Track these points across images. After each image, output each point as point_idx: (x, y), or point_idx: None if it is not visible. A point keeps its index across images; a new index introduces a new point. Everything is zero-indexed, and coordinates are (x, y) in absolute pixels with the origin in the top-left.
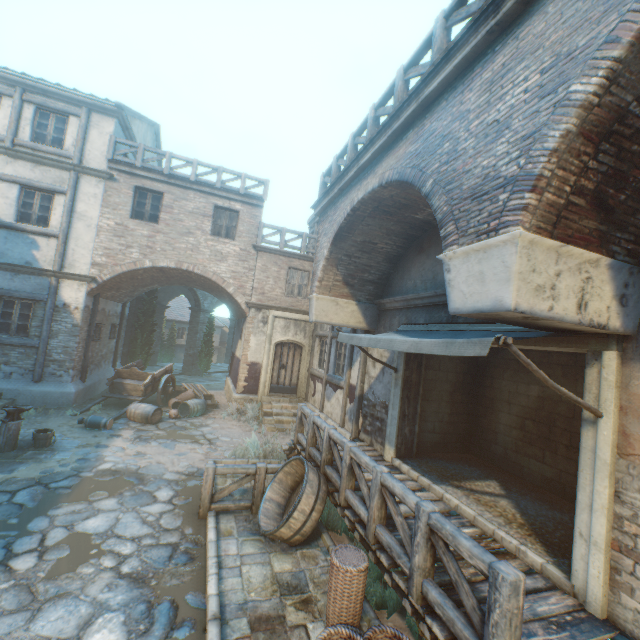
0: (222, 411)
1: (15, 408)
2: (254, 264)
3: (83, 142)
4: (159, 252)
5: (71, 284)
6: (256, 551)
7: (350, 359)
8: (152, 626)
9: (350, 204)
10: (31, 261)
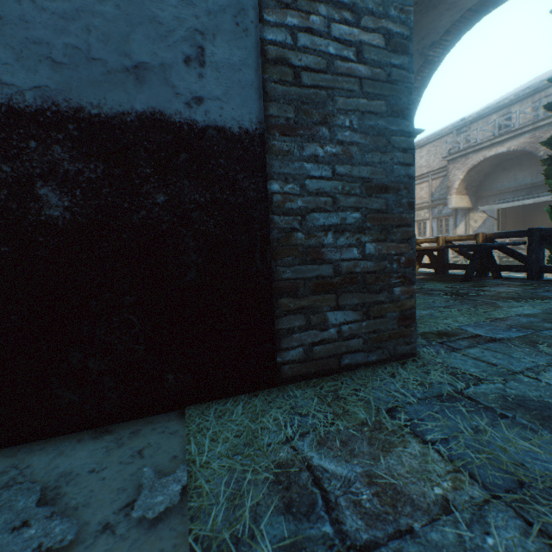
0: None
1: None
2: None
3: None
4: None
5: None
6: None
7: (455, 224)
8: None
9: (482, 157)
10: None
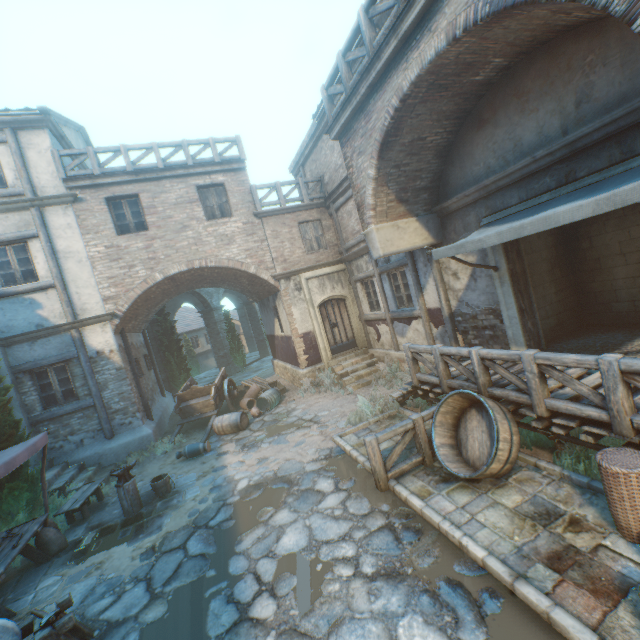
0: (295, 392)
1: (122, 469)
2: (263, 234)
3: (25, 170)
4: (164, 260)
5: (93, 329)
6: (471, 497)
7: (418, 285)
8: (456, 613)
9: (395, 95)
10: (40, 323)
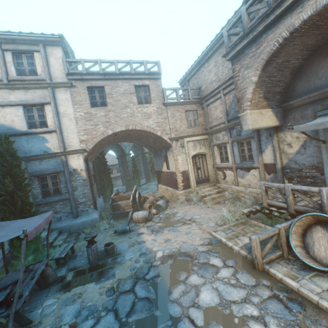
0: (174, 203)
1: (91, 237)
2: (166, 115)
3: (48, 67)
4: (113, 123)
5: (73, 157)
6: None
7: (260, 149)
8: None
9: (286, 30)
10: (46, 150)
